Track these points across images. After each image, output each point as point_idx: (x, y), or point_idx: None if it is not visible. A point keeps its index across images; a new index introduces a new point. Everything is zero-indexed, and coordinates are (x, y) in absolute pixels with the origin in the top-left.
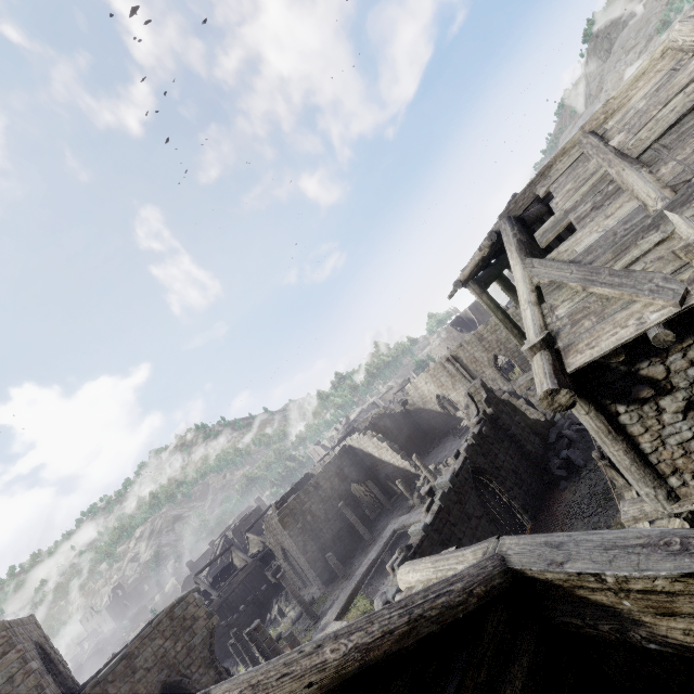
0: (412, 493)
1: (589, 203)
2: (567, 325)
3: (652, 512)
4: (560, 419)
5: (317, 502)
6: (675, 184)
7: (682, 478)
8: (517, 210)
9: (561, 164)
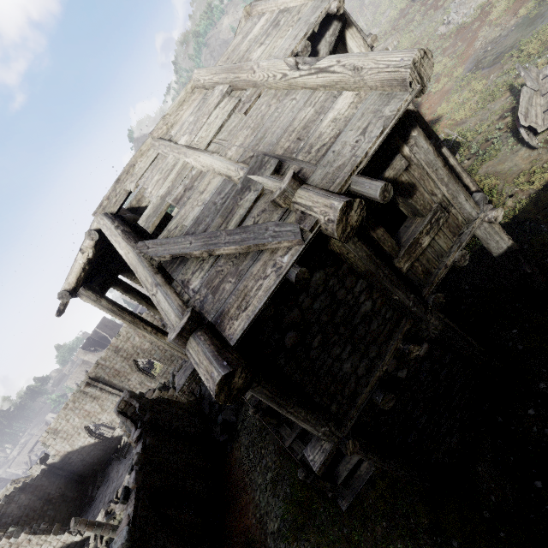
0: None
1: (180, 186)
2: (209, 295)
3: (332, 447)
4: (206, 390)
5: None
6: (244, 160)
7: (338, 402)
8: (113, 207)
9: (142, 163)
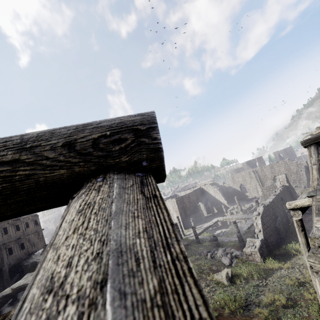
0: (227, 211)
1: None
2: None
3: None
4: None
5: (187, 201)
6: None
7: None
8: None
9: None
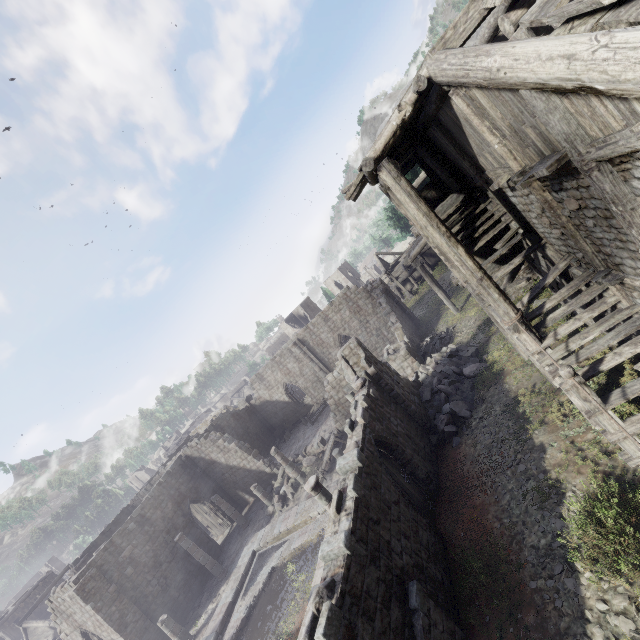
0: (271, 498)
1: None
2: None
3: None
4: (425, 377)
5: (141, 543)
6: None
7: None
8: (457, 40)
9: None
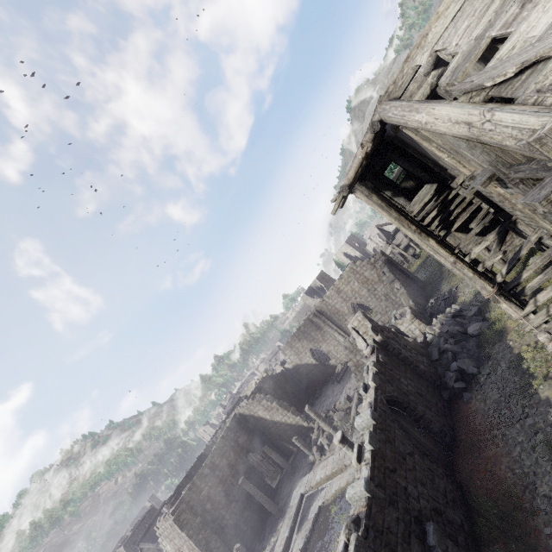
0: (310, 448)
1: (512, 7)
2: None
3: None
4: (432, 338)
5: (215, 485)
6: None
7: None
8: (398, 91)
9: (438, 27)
